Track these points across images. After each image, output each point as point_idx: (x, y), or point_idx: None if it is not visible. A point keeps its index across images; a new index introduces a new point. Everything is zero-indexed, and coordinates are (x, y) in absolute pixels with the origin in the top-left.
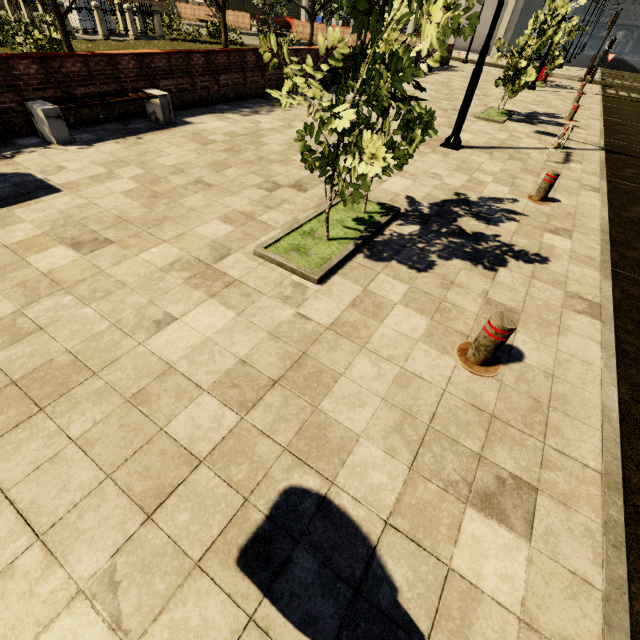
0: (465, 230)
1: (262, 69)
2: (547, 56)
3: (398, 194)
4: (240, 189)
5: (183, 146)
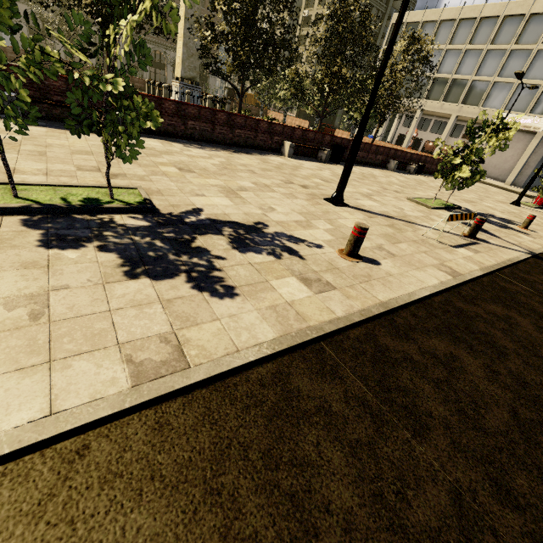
0: (193, 242)
1: (232, 127)
2: (533, 180)
3: (193, 204)
4: (58, 162)
5: (90, 141)
